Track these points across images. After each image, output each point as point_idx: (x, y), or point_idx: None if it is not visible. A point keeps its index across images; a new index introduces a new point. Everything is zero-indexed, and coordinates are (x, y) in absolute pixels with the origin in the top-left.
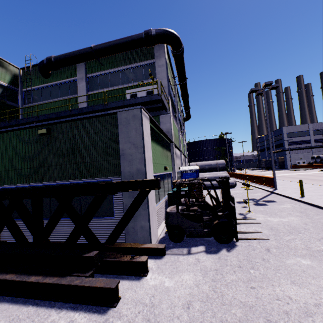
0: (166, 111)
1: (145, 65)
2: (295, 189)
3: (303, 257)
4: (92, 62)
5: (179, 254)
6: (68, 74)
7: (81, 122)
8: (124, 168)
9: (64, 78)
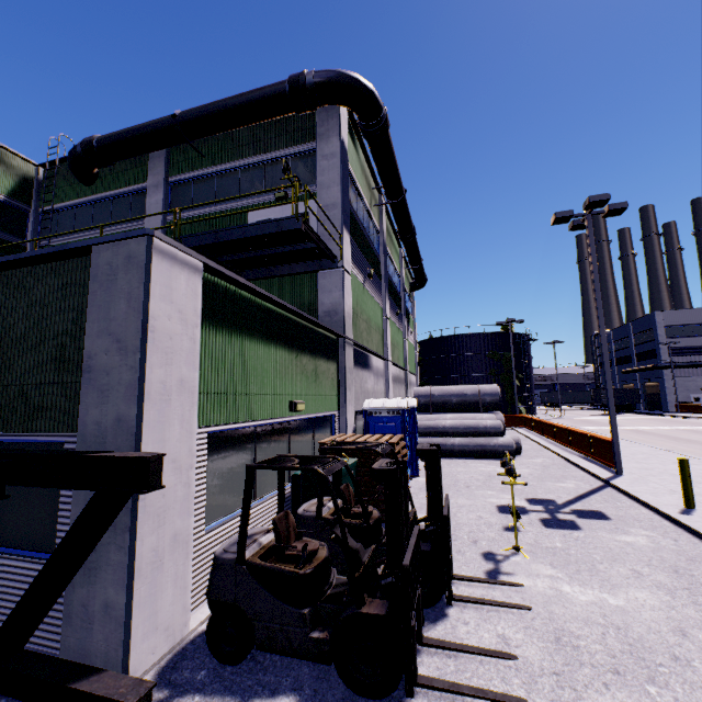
0: (333, 262)
1: (294, 156)
2: (674, 477)
3: None
4: (183, 151)
5: None
6: (131, 177)
7: (19, 273)
8: (86, 412)
9: (123, 185)
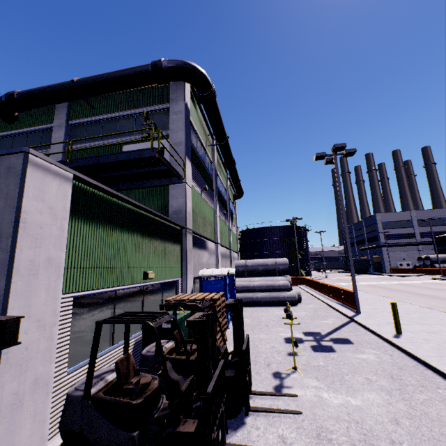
0: (179, 179)
1: (155, 111)
2: (390, 313)
3: None
4: (80, 104)
5: None
6: (42, 120)
7: None
8: None
9: (36, 124)
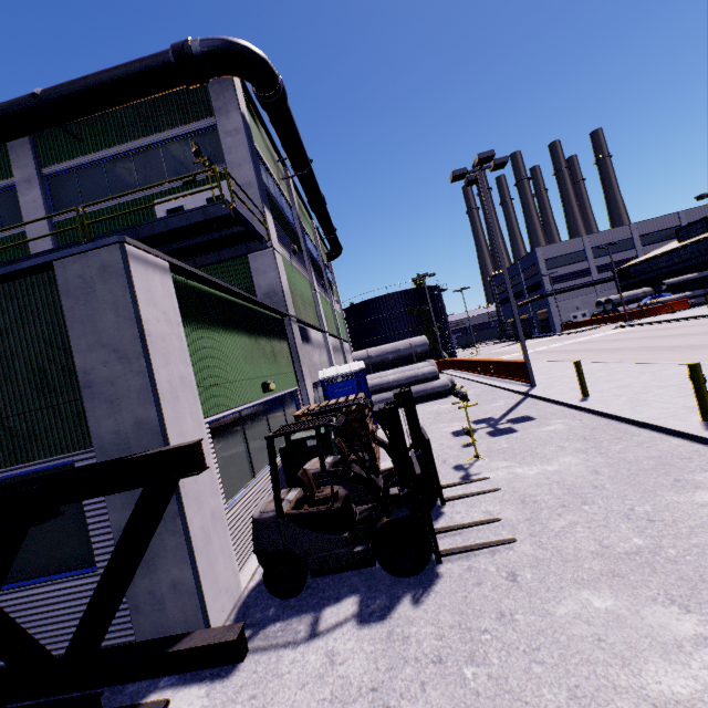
0: (261, 243)
1: (193, 134)
2: (571, 379)
3: (595, 586)
4: (52, 136)
5: (285, 645)
6: None
7: None
8: (98, 425)
9: None
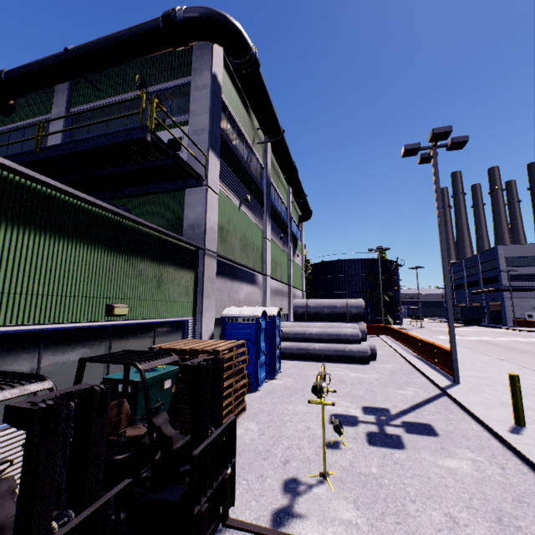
0: (198, 180)
1: (174, 89)
2: (507, 387)
3: None
4: (83, 86)
5: None
6: (41, 109)
7: None
8: None
9: (34, 116)
